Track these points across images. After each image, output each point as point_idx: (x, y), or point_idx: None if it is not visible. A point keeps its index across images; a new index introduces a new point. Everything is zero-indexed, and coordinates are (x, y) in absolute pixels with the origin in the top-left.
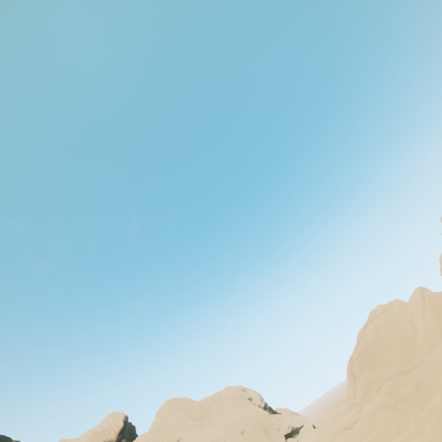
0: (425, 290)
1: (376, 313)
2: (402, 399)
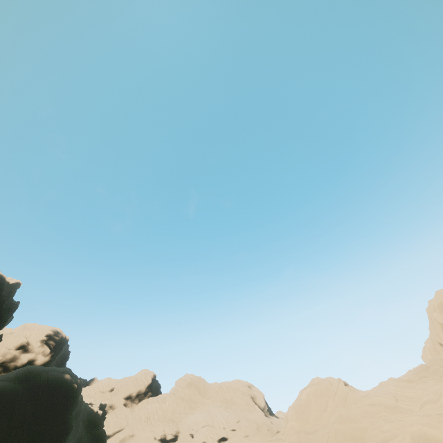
0: (340, 382)
1: (313, 382)
2: None
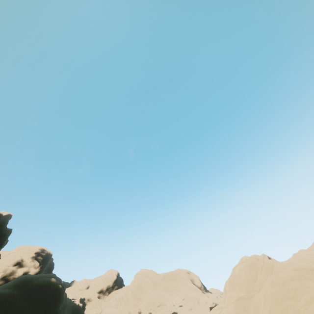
0: (265, 257)
1: (242, 260)
2: (237, 313)
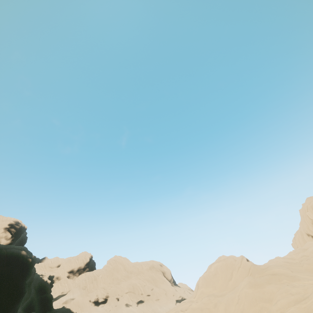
0: (243, 258)
1: (220, 259)
2: (207, 308)
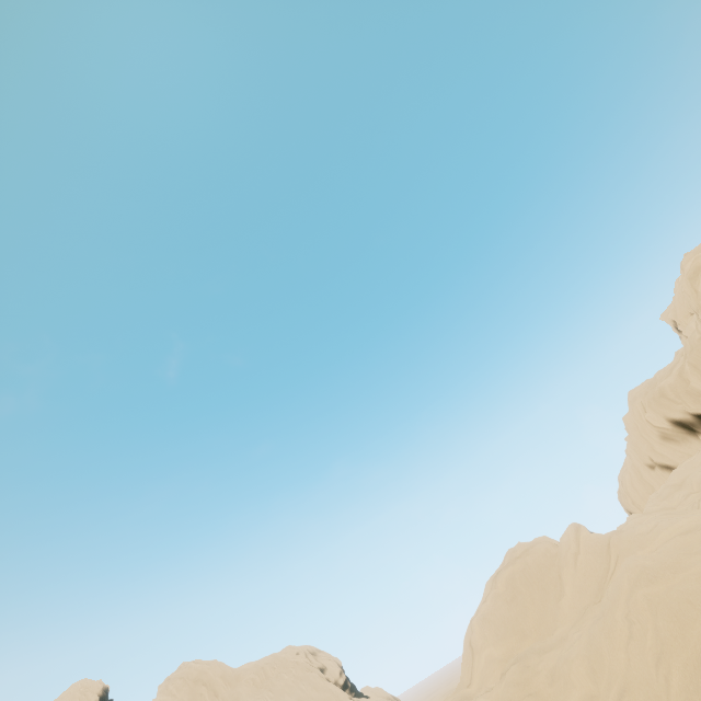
0: (581, 528)
1: (514, 555)
2: (531, 694)
